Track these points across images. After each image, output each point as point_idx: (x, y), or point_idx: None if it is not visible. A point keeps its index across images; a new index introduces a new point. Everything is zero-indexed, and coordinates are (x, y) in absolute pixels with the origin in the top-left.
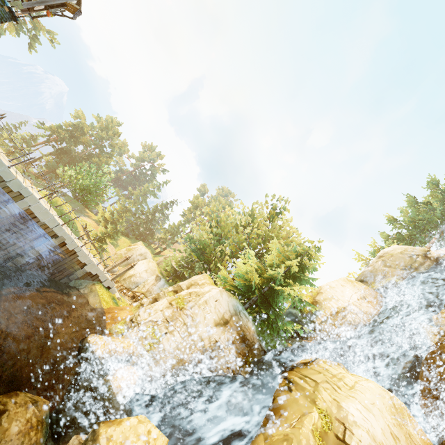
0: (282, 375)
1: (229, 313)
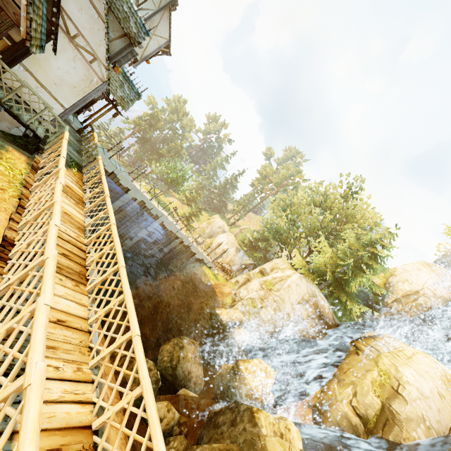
0: (351, 343)
1: (307, 296)
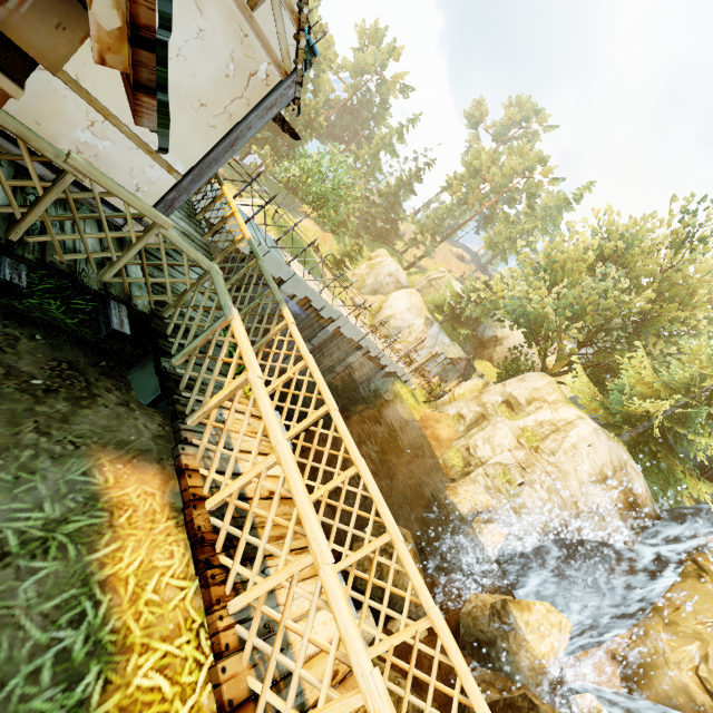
0: (688, 556)
1: (610, 467)
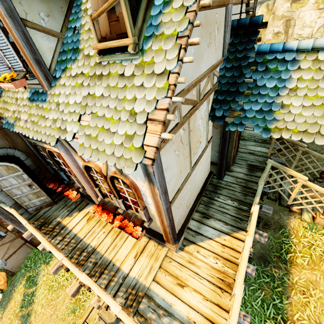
0: None
1: None
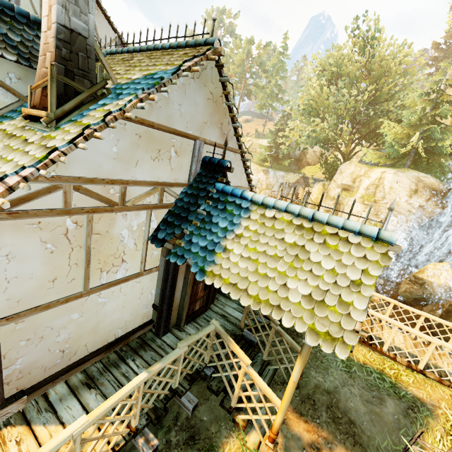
0: None
1: (413, 185)
